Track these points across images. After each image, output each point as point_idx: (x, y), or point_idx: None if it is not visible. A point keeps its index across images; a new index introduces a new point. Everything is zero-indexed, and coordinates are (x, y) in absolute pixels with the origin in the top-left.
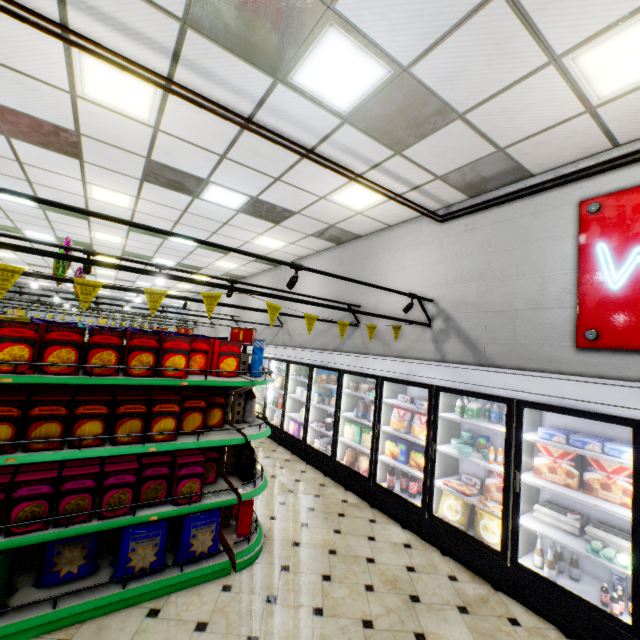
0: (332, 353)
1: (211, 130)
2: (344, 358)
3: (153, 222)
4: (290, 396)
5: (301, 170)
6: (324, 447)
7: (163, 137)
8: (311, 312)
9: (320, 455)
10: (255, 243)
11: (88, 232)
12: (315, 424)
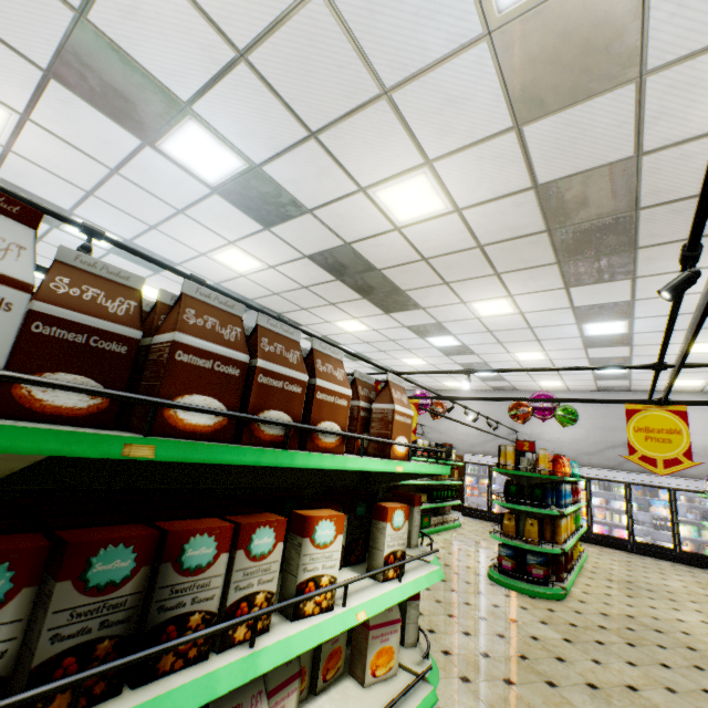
0: (657, 476)
1: (703, 359)
2: (675, 480)
3: (503, 365)
4: (596, 505)
5: (695, 373)
6: (650, 542)
7: (671, 355)
8: (566, 436)
9: (658, 548)
10: (537, 382)
11: (409, 357)
12: (639, 526)
